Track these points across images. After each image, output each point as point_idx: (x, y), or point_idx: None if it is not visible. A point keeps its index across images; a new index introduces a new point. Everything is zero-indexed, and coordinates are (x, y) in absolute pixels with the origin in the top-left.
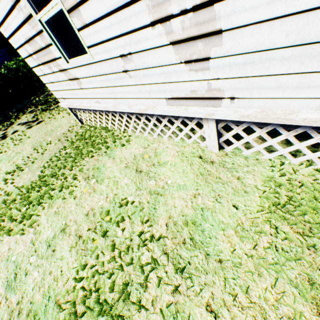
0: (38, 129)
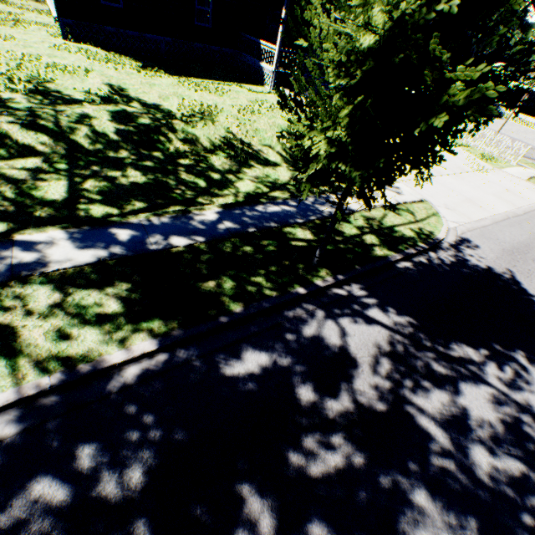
0: (36, 4)
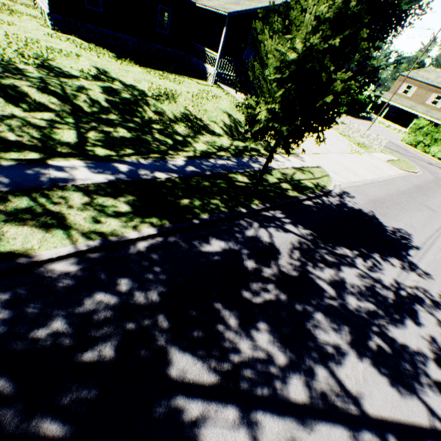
0: None
